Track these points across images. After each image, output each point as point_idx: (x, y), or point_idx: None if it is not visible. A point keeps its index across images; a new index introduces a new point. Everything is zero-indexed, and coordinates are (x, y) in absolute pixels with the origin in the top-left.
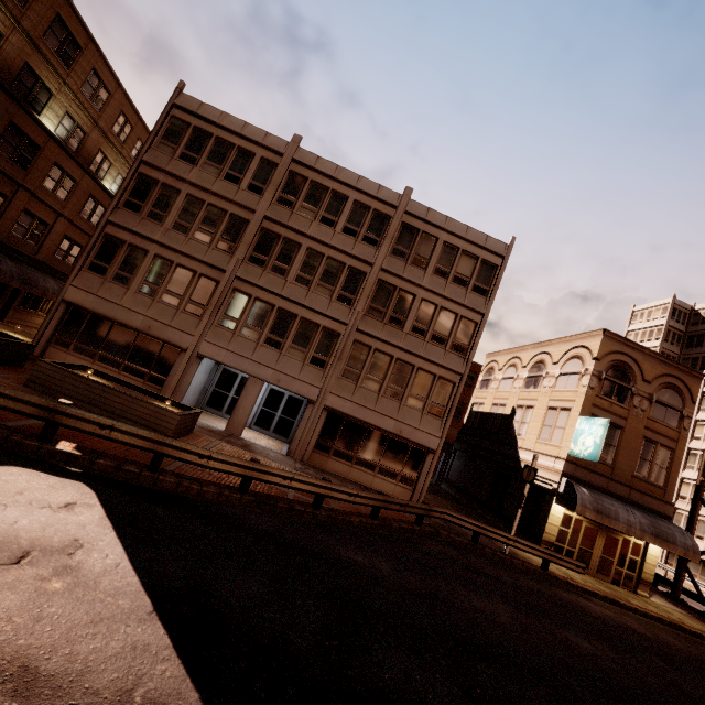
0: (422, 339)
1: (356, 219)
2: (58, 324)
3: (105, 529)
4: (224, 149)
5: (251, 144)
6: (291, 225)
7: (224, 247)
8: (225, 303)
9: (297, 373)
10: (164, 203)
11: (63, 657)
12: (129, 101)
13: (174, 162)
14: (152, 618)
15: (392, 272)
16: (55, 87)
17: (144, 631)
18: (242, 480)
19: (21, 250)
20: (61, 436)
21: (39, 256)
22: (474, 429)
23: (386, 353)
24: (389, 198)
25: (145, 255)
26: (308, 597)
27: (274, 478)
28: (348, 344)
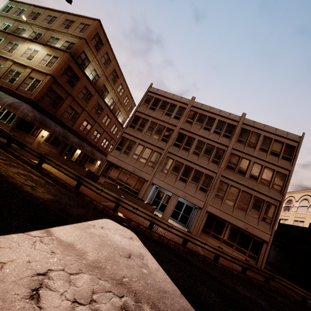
0: (255, 182)
1: (219, 127)
2: (104, 168)
3: (146, 251)
4: (165, 104)
5: (175, 102)
6: (191, 131)
7: (163, 140)
8: (163, 162)
9: (193, 194)
10: (143, 124)
11: (163, 303)
12: (129, 92)
13: (147, 110)
14: (182, 297)
15: (238, 150)
16: (110, 90)
17: (183, 302)
18: (183, 240)
19: (92, 143)
20: (117, 210)
21: (96, 145)
22: (282, 233)
23: (236, 187)
24: (234, 118)
25: (135, 143)
26: (238, 308)
27: (197, 242)
28: (217, 182)
